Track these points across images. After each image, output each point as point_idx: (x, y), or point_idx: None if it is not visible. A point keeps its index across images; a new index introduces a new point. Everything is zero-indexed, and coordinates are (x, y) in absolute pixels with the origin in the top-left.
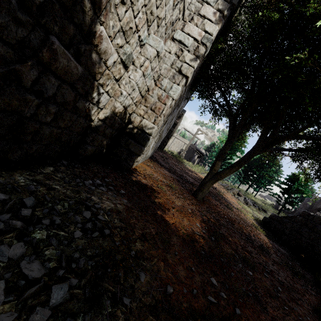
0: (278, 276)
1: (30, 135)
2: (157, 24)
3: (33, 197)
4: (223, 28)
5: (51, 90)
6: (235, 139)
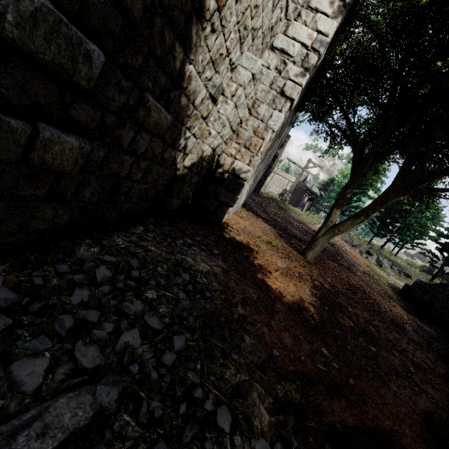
0: (413, 357)
1: (123, 194)
2: (252, 37)
3: (136, 259)
4: (346, 18)
5: (143, 146)
6: (362, 177)
